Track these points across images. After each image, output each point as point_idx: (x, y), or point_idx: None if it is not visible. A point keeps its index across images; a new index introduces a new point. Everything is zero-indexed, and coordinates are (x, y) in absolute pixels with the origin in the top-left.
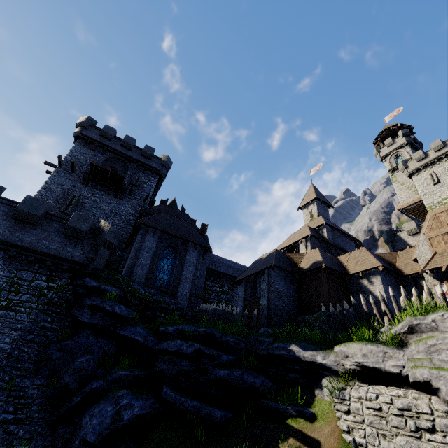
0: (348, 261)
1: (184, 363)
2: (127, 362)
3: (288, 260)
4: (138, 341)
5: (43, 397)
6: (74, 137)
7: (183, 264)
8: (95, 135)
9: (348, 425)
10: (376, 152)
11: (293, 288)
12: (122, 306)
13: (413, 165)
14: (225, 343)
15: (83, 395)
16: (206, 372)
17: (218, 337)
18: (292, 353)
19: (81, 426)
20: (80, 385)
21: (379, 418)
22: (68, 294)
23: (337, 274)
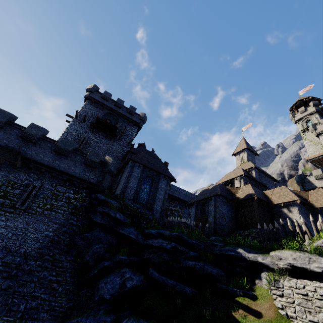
0: (272, 195)
1: (164, 255)
2: (125, 251)
3: (228, 191)
4: (131, 238)
5: (72, 268)
6: (85, 98)
7: (157, 189)
8: (98, 97)
9: (282, 304)
10: (291, 117)
11: (232, 211)
12: (121, 214)
13: (320, 128)
14: (190, 244)
15: (99, 269)
16: (179, 261)
17: (185, 240)
18: (239, 254)
19: (98, 289)
20: (95, 263)
21: (305, 300)
22: (86, 203)
23: (265, 203)
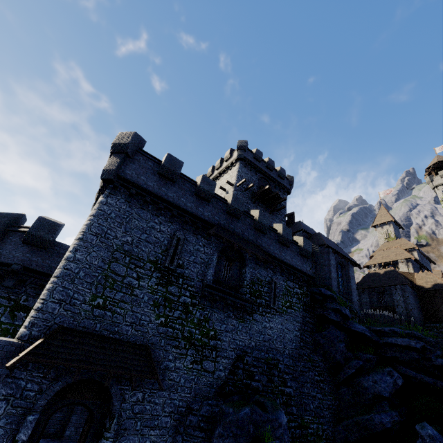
0: None
1: (413, 353)
2: (370, 349)
3: (405, 278)
4: (366, 336)
5: (326, 368)
6: (237, 158)
7: (348, 277)
8: (251, 157)
9: None
10: (429, 180)
11: (417, 301)
12: (348, 310)
13: None
14: (428, 342)
15: (356, 368)
16: (429, 360)
17: (423, 338)
18: None
19: (365, 387)
20: (344, 362)
21: None
22: (309, 298)
23: None
